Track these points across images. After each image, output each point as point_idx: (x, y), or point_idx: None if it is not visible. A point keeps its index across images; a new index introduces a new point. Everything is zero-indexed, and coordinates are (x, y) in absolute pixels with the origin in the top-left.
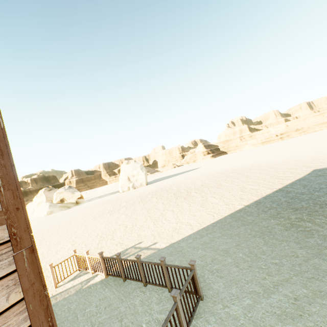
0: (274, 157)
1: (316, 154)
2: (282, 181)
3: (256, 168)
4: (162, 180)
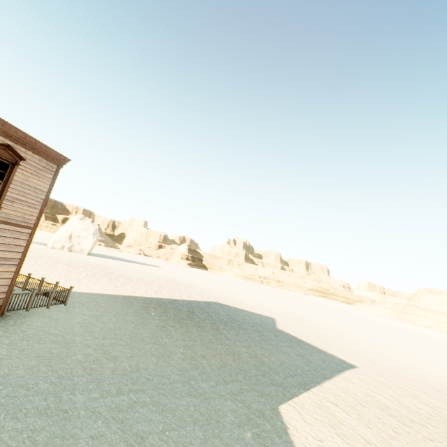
0: (223, 288)
1: (242, 298)
2: (187, 298)
3: (194, 288)
4: (111, 258)
